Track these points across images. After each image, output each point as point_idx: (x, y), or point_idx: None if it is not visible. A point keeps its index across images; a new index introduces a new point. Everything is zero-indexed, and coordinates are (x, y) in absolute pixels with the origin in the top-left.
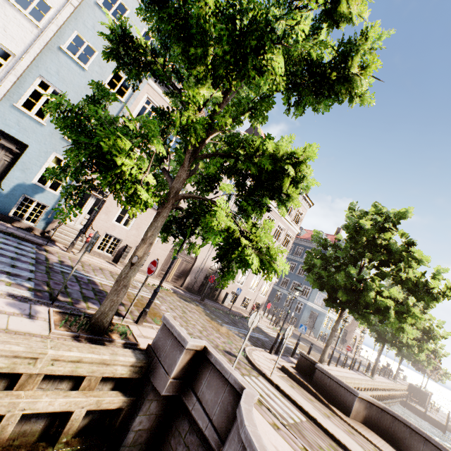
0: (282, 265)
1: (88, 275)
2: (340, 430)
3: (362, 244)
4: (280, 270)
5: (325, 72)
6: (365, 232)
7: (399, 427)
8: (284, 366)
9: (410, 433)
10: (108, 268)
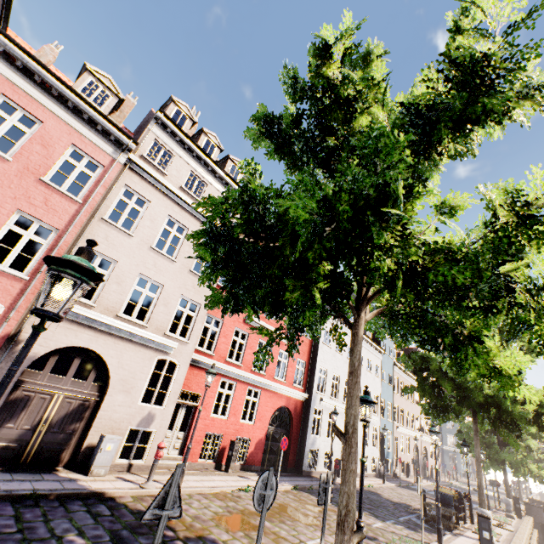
0: None
1: None
2: None
3: None
4: None
5: None
6: None
7: None
8: None
9: None
10: (424, 484)
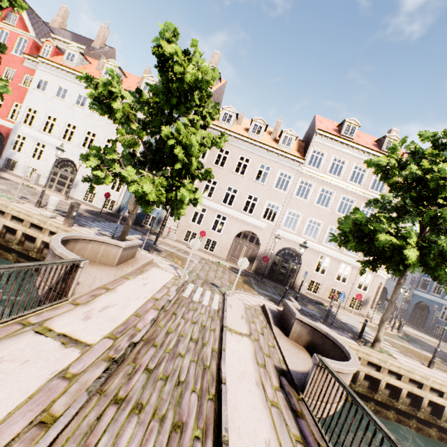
0: (149, 188)
1: (157, 244)
2: (245, 325)
3: (397, 186)
4: (149, 191)
5: (168, 86)
6: (388, 171)
7: (337, 353)
8: (264, 303)
9: (343, 357)
10: (180, 247)
